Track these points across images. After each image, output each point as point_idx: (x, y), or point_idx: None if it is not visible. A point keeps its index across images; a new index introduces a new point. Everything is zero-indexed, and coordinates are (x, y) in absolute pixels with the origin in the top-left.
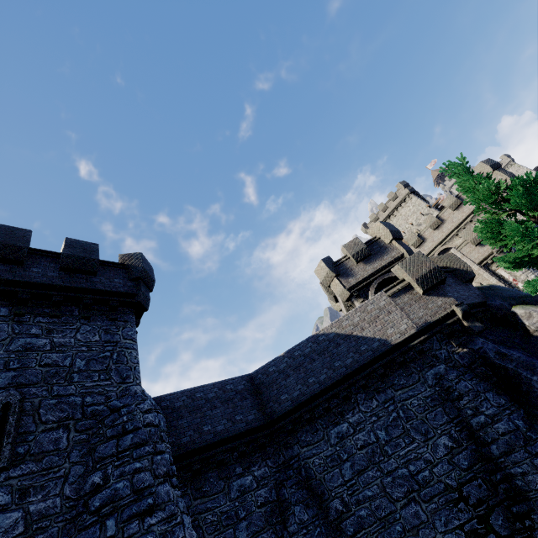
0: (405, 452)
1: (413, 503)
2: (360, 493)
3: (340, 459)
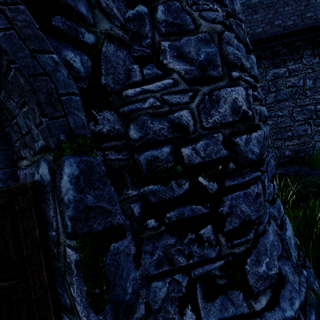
0: (319, 97)
1: (307, 124)
2: (273, 112)
3: (268, 90)
